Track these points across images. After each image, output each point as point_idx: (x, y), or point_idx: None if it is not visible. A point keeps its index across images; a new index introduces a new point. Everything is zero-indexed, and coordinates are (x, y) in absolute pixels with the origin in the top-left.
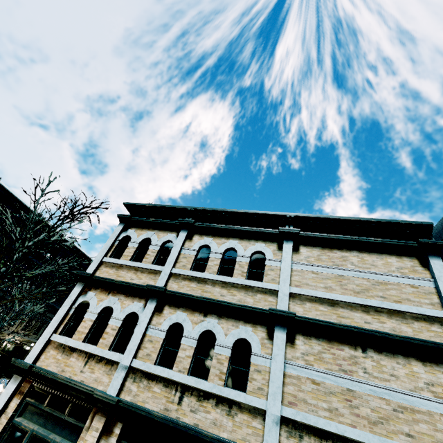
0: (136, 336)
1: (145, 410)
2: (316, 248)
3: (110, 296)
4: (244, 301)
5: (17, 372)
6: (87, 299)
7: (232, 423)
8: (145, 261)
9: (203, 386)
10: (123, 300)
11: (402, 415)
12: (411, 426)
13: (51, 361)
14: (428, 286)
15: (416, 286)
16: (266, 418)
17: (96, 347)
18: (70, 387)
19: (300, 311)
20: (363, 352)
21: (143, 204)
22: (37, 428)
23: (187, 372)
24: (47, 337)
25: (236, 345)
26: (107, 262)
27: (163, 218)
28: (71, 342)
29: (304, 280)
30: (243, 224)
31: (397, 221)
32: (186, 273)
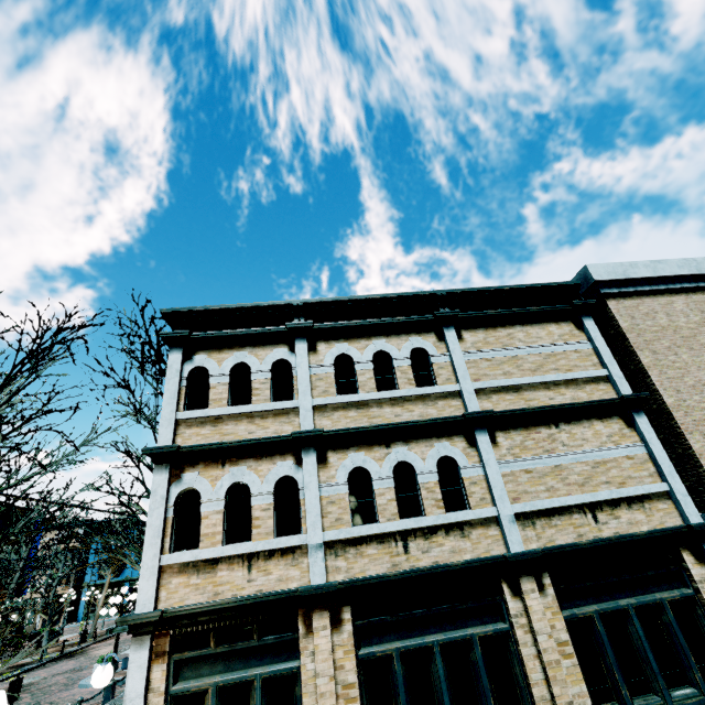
0: (311, 505)
1: (376, 576)
2: (480, 330)
3: (229, 468)
4: (427, 414)
5: (137, 633)
6: (188, 485)
7: (470, 542)
8: (258, 400)
9: (427, 522)
10: (256, 467)
11: (599, 469)
12: (607, 475)
13: (185, 592)
14: (587, 348)
15: (578, 351)
16: (503, 522)
17: (255, 542)
18: (246, 606)
19: (490, 407)
20: (557, 428)
21: (205, 307)
22: (220, 677)
23: (398, 516)
24: (155, 565)
25: (436, 467)
26: (187, 419)
27: (249, 325)
28: (206, 554)
29: (481, 371)
30: (382, 314)
31: (551, 284)
32: (336, 400)
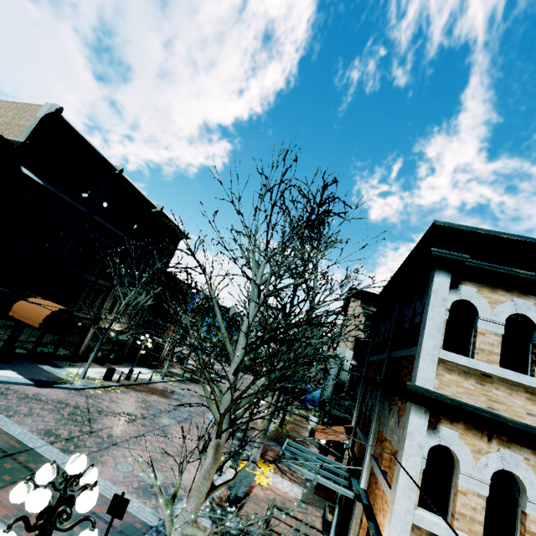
0: None
1: None
2: None
3: (499, 448)
4: None
5: None
6: (445, 443)
7: None
8: None
9: None
10: (535, 463)
11: None
12: None
13: None
14: None
15: None
16: None
17: None
18: None
19: None
20: None
21: (493, 233)
22: None
23: None
24: (408, 521)
25: None
26: (446, 360)
27: None
28: None
29: None
30: None
31: None
32: None
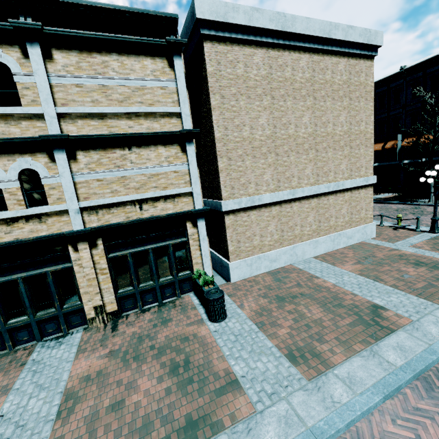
0: None
1: None
2: (73, 53)
3: None
4: (9, 133)
5: None
6: None
7: (46, 225)
8: None
9: (7, 216)
10: None
11: (153, 179)
12: (157, 183)
13: None
14: (172, 86)
15: (164, 88)
16: (70, 213)
17: None
18: None
19: (75, 130)
20: (130, 150)
21: None
22: None
23: None
24: None
25: (23, 176)
26: None
27: None
28: None
29: (69, 97)
30: None
31: (149, 11)
32: None
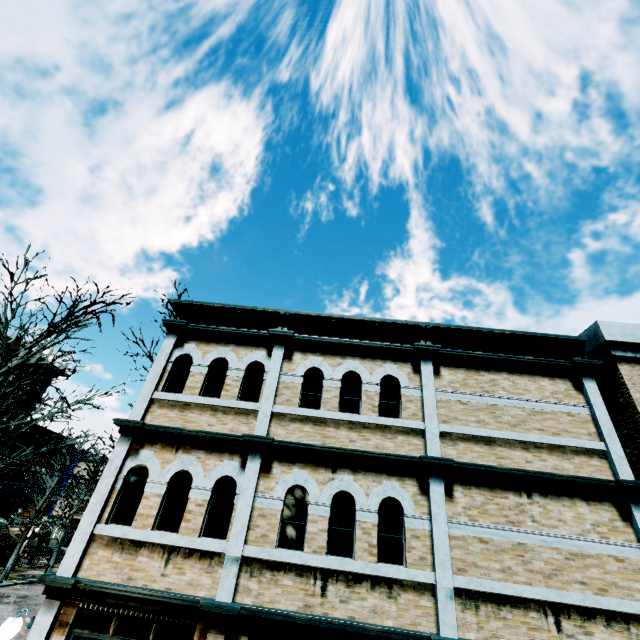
0: (241, 513)
1: (282, 613)
2: (460, 370)
3: (181, 455)
4: (383, 447)
5: (50, 595)
6: (142, 462)
7: (397, 606)
8: (226, 395)
9: (352, 567)
10: (204, 459)
11: (574, 563)
12: (583, 573)
13: (104, 567)
14: (584, 413)
15: (572, 414)
16: (438, 594)
17: (180, 536)
18: (151, 601)
19: (454, 455)
20: (529, 498)
21: (205, 303)
22: None
23: (325, 551)
24: (88, 531)
25: (380, 506)
26: (161, 400)
27: (239, 325)
28: (134, 534)
29: (452, 414)
30: (362, 336)
31: (550, 335)
32: (295, 411)
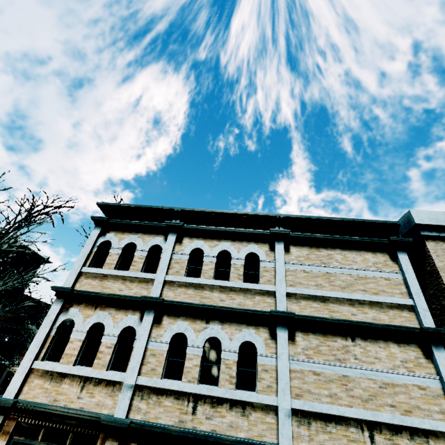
0: (137, 352)
1: (161, 426)
2: (305, 248)
3: (98, 311)
4: (244, 304)
5: None
6: (70, 317)
7: (248, 422)
8: (133, 269)
9: (216, 393)
10: (114, 314)
11: (386, 390)
12: (393, 398)
13: (38, 392)
14: (398, 278)
15: (389, 279)
16: (279, 413)
17: (92, 370)
18: (68, 417)
19: (297, 310)
20: (353, 341)
21: (121, 204)
22: None
23: (197, 381)
24: (28, 366)
25: (241, 348)
26: (87, 273)
27: (145, 219)
28: (60, 368)
29: (297, 279)
30: (234, 225)
31: (372, 220)
32: (181, 279)
